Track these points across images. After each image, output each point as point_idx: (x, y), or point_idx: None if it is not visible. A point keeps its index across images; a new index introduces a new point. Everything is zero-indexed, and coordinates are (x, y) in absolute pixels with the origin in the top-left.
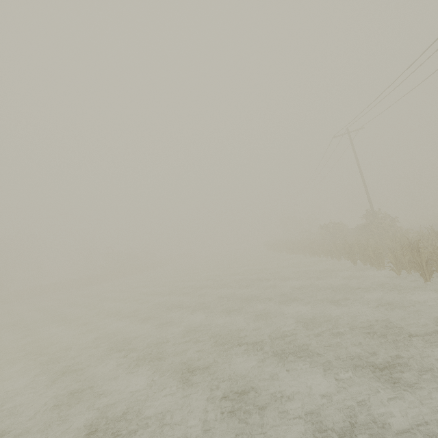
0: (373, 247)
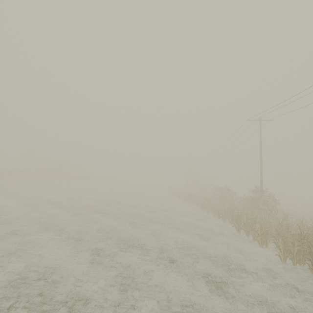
0: (262, 224)
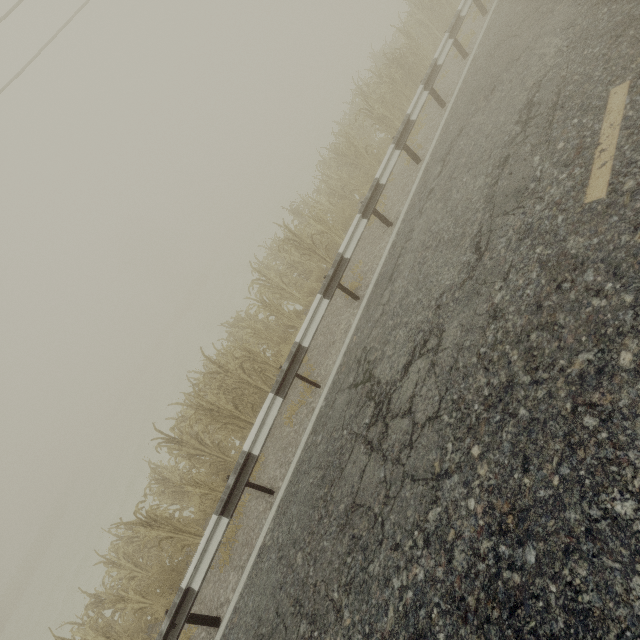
0: None
